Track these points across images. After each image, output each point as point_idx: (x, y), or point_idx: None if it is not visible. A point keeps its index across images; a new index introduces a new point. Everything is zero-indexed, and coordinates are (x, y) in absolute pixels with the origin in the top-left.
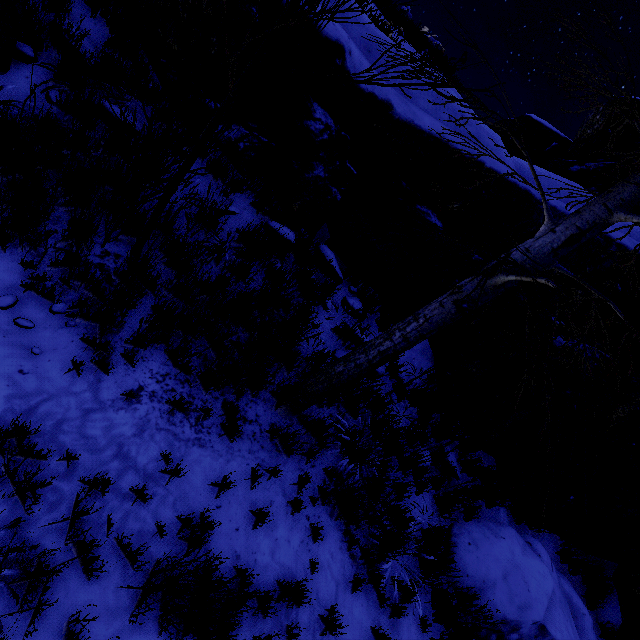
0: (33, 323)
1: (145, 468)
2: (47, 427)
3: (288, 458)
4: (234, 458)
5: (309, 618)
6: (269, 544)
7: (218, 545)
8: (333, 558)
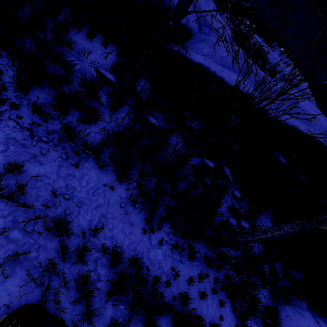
0: (130, 213)
1: (167, 272)
2: (139, 255)
3: (210, 268)
4: (192, 268)
5: None
6: (205, 306)
7: (190, 305)
8: (228, 314)
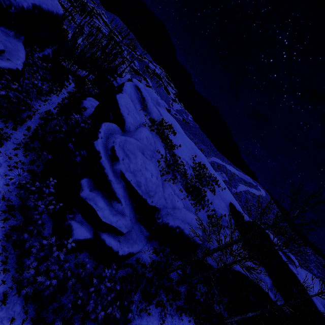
0: None
1: None
2: None
3: None
4: None
5: None
6: None
7: None
8: None
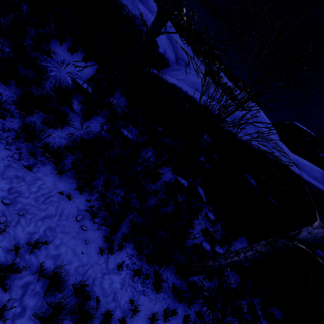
0: (87, 228)
1: (123, 307)
2: (90, 282)
3: (179, 303)
4: (157, 302)
5: None
6: None
7: None
8: None
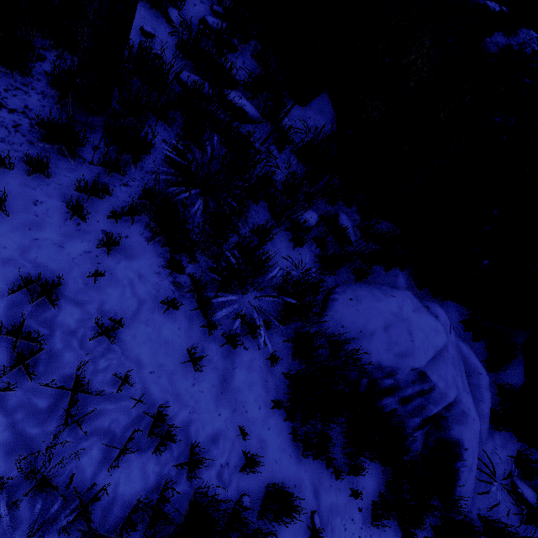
0: None
1: None
2: None
3: (80, 166)
4: None
5: (78, 324)
6: (19, 241)
7: None
8: (141, 279)
